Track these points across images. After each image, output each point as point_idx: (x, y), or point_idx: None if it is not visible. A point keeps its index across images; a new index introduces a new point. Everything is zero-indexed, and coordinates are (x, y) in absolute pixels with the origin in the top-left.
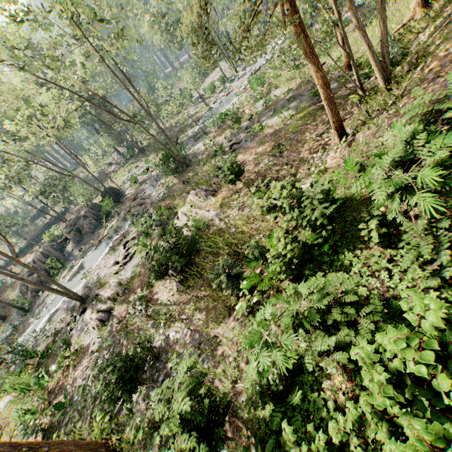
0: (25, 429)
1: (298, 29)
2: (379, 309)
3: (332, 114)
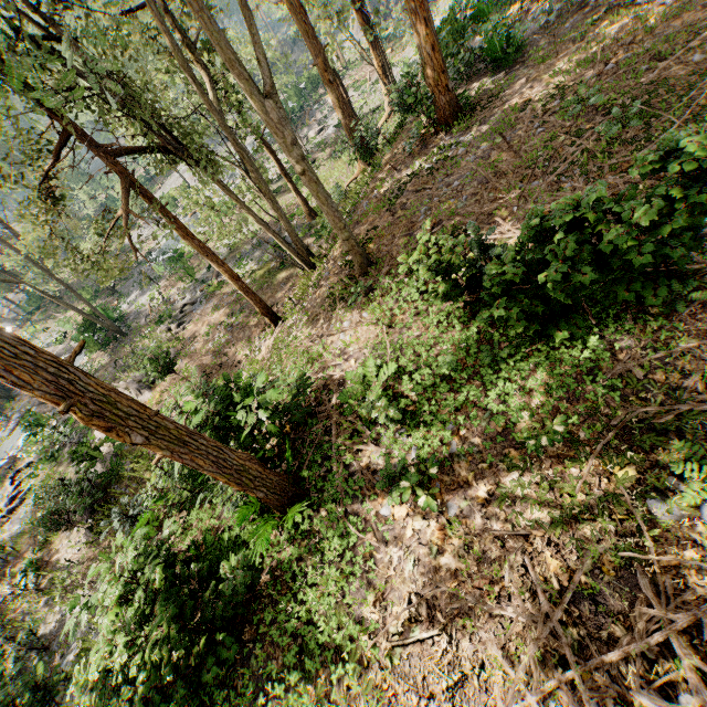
0: None
1: (181, 232)
2: (161, 554)
3: (255, 302)
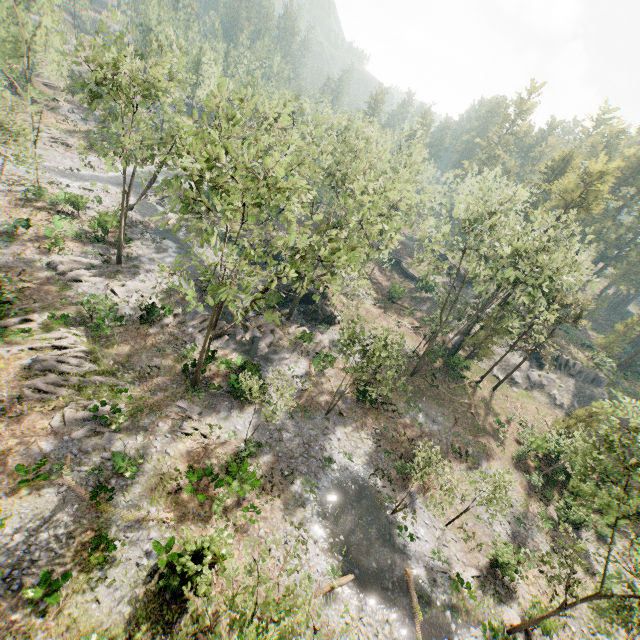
0: (15, 223)
1: None
2: None
3: None
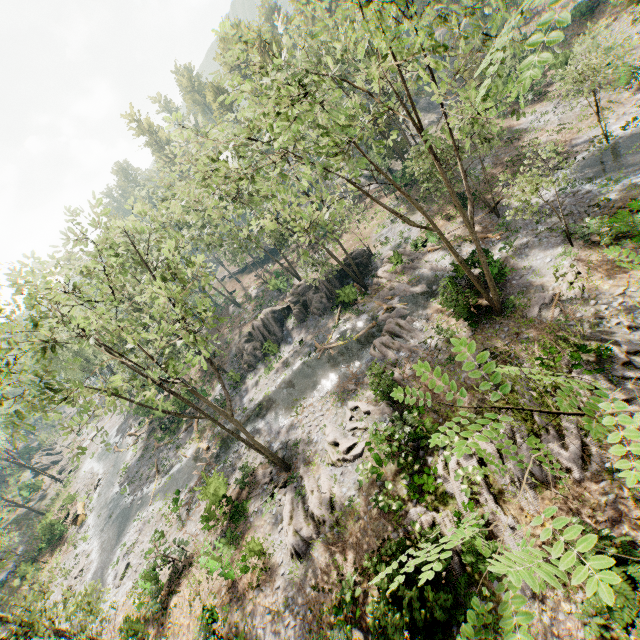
0: (205, 637)
1: None
2: None
3: None
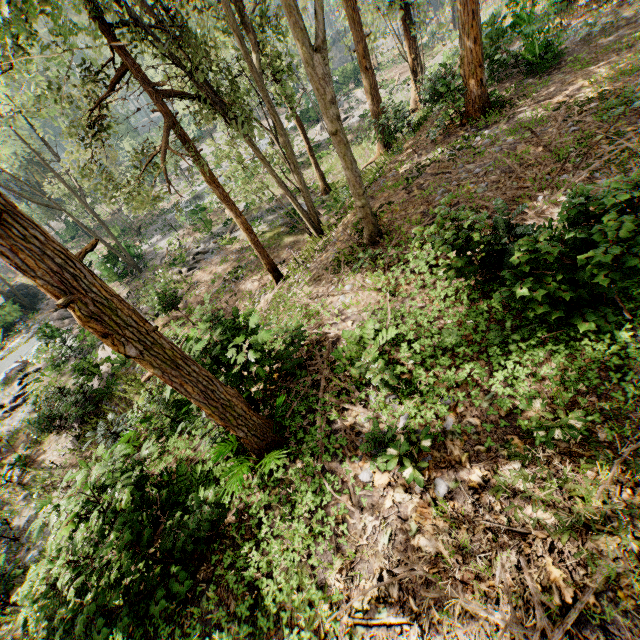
0: None
1: (208, 179)
2: (134, 474)
3: (262, 257)
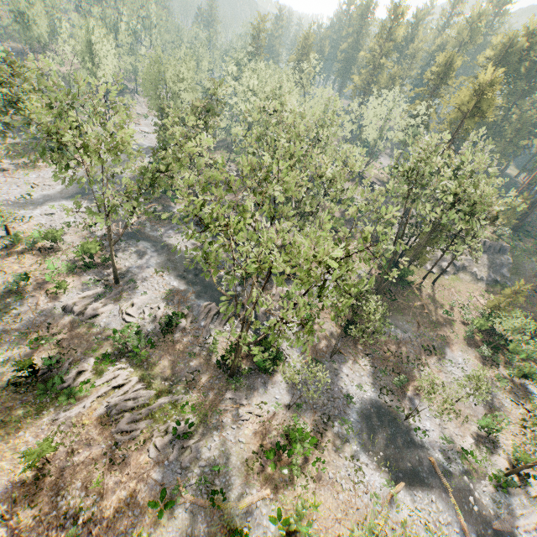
0: (16, 280)
1: None
2: None
3: None
